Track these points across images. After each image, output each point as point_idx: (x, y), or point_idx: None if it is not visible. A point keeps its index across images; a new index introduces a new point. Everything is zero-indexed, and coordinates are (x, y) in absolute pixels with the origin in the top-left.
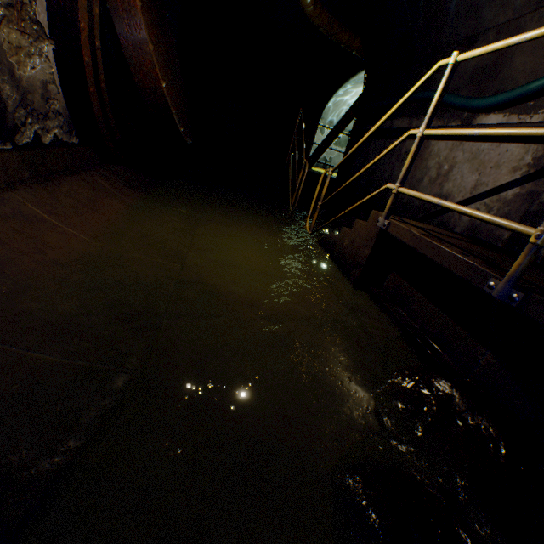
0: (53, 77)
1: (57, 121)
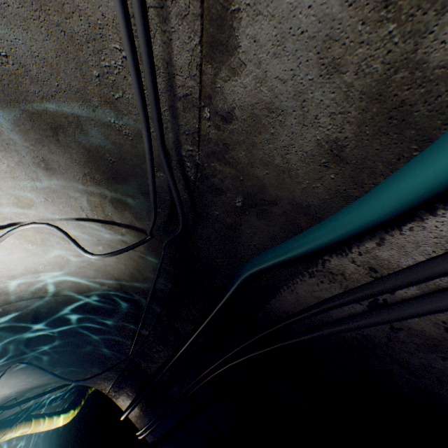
0: None
1: None
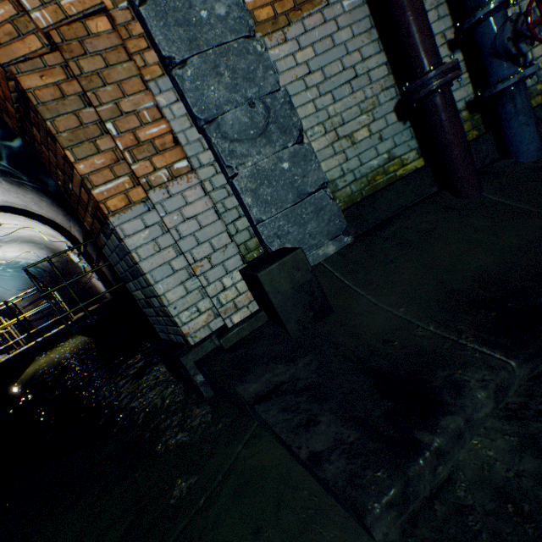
0: None
1: None
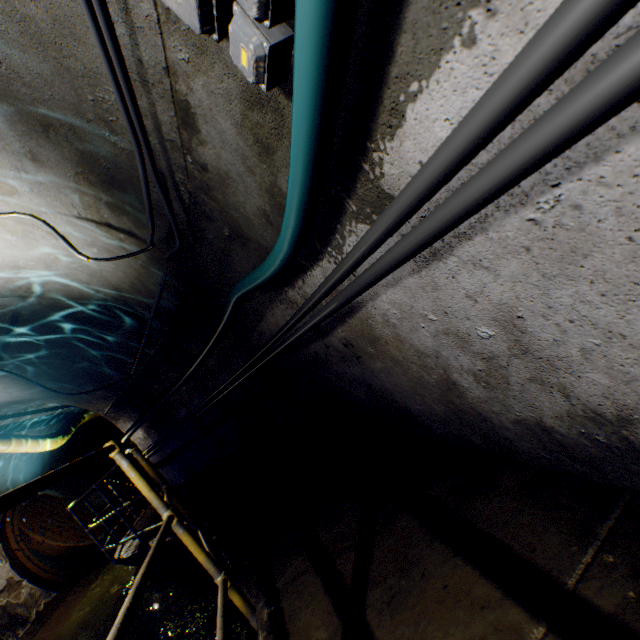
0: (32, 587)
1: (42, 597)
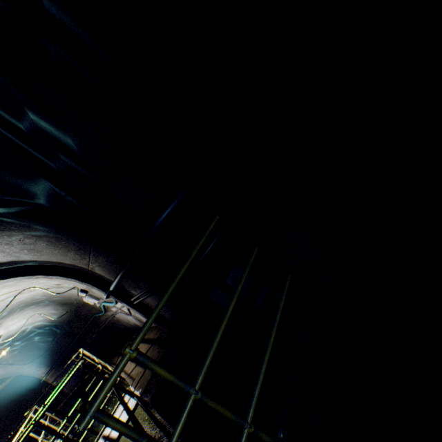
0: None
1: None
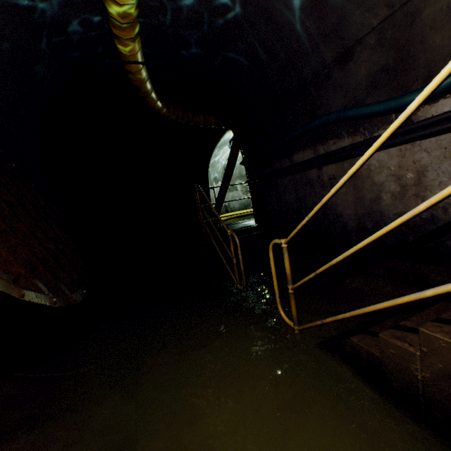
0: None
1: None
